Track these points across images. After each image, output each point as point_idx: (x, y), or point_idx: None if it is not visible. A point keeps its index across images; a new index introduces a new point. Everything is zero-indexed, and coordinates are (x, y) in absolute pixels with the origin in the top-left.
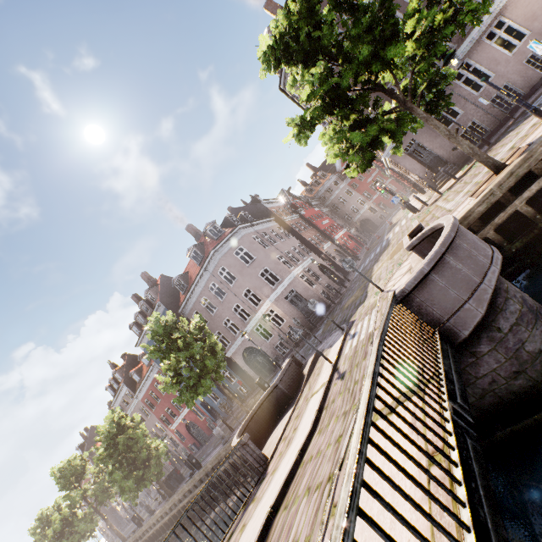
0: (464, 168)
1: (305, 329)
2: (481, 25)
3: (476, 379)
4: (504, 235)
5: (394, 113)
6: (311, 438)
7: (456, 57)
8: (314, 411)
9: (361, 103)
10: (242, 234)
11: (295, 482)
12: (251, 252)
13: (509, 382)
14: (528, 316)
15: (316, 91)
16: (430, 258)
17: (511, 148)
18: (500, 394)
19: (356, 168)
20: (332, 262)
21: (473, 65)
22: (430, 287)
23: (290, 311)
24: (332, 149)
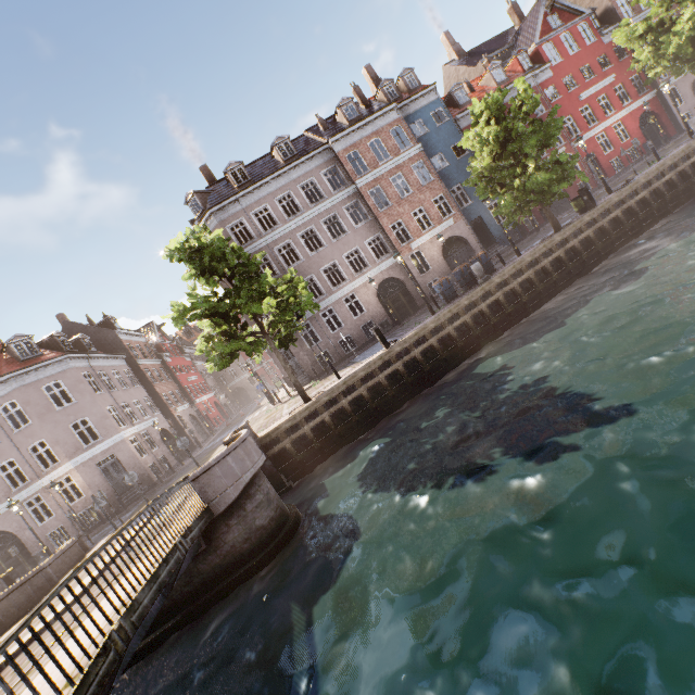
0: (312, 383)
1: (109, 511)
2: (343, 291)
3: (225, 544)
4: (297, 448)
5: (256, 336)
6: (73, 605)
7: (303, 319)
8: (87, 584)
9: (233, 322)
10: (70, 365)
11: (42, 636)
12: (72, 393)
13: (242, 546)
14: (265, 503)
15: (199, 304)
16: (218, 456)
17: (326, 386)
18: (236, 555)
19: (214, 366)
20: (181, 430)
21: (335, 313)
22: (212, 475)
23: (98, 483)
24: (204, 339)
